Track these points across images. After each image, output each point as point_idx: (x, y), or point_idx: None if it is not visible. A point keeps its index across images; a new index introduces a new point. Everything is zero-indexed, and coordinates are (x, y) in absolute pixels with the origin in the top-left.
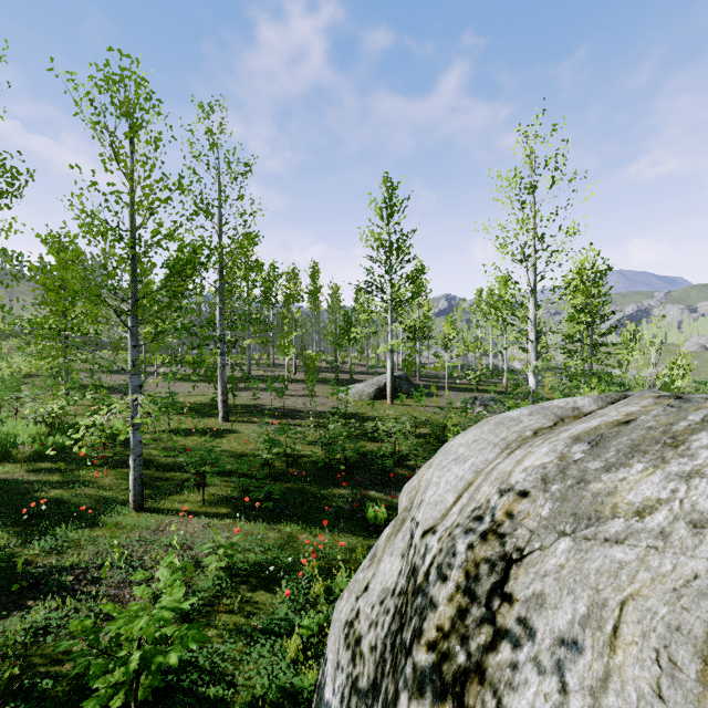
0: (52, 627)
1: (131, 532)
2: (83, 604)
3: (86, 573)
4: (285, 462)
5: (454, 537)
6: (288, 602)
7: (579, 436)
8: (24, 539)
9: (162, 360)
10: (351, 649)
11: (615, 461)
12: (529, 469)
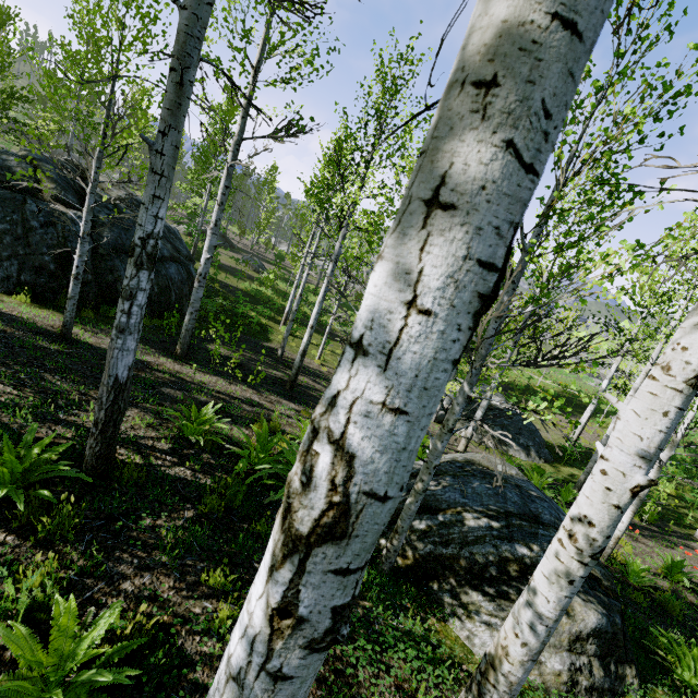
0: None
1: None
2: None
3: None
4: None
5: None
6: None
7: None
8: None
9: None
10: None
11: None
12: None
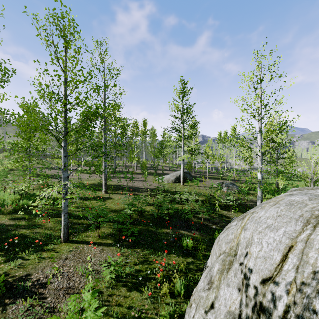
0: (18, 318)
1: (62, 254)
2: (36, 302)
3: (38, 280)
4: (137, 215)
5: (307, 295)
6: (150, 298)
7: None
8: (5, 259)
9: (74, 163)
10: None
11: None
12: None
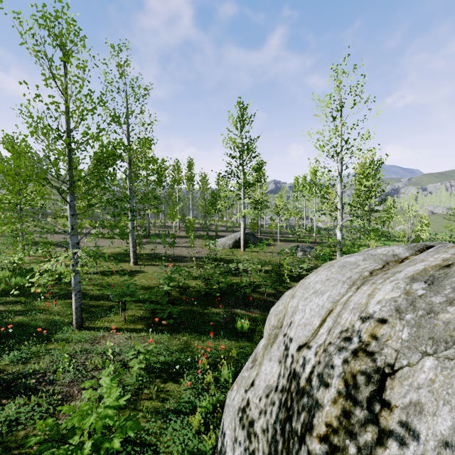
0: (21, 419)
1: (75, 345)
2: (44, 400)
3: (45, 376)
4: (178, 292)
5: (329, 353)
6: (189, 389)
7: (414, 276)
8: None
9: (88, 224)
10: (246, 429)
11: (454, 297)
12: (383, 302)
